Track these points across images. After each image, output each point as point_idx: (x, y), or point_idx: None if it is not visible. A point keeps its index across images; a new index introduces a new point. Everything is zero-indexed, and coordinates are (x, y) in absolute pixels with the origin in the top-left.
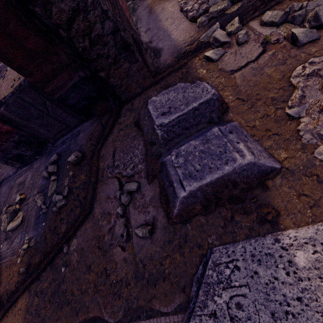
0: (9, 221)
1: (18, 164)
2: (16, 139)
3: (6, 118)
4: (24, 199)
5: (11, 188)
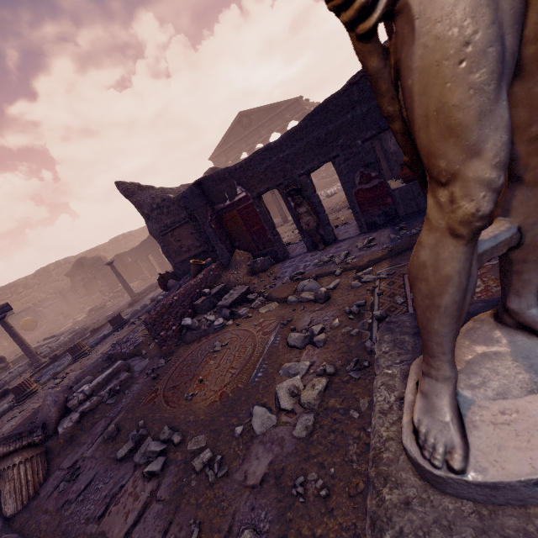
0: (366, 244)
1: (365, 229)
2: (385, 210)
3: (392, 197)
4: (375, 239)
5: (355, 240)
